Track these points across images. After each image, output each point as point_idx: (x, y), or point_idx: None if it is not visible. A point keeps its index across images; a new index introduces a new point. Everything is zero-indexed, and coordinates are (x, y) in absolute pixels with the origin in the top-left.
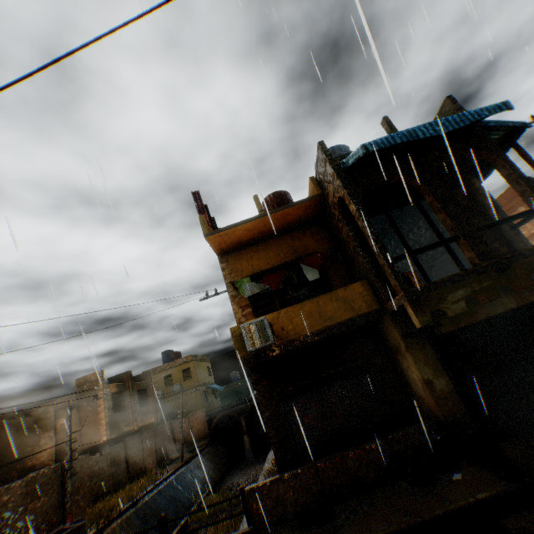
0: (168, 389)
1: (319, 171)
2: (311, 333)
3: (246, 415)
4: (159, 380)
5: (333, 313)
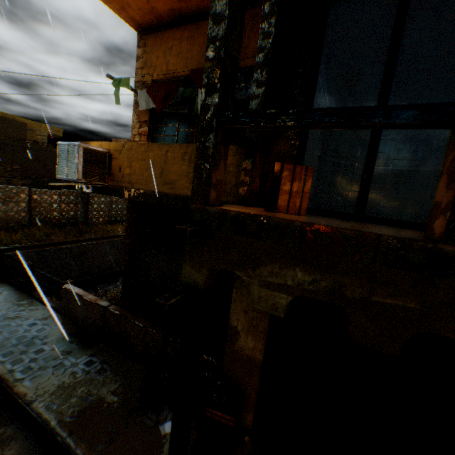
0: None
1: None
2: (143, 191)
3: None
4: None
5: (176, 178)
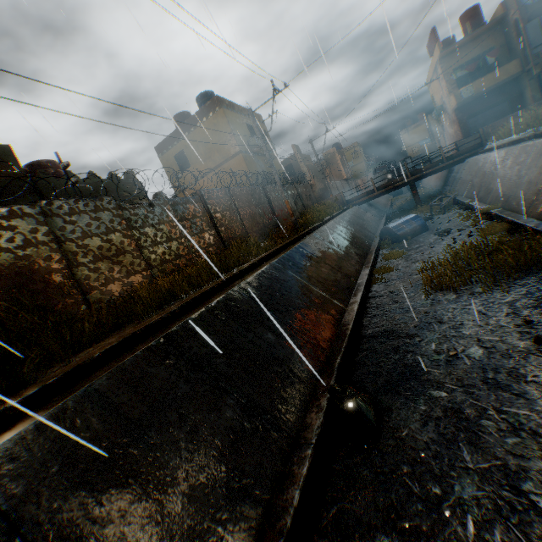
0: None
1: (506, 2)
2: (487, 88)
3: None
4: None
5: (498, 78)
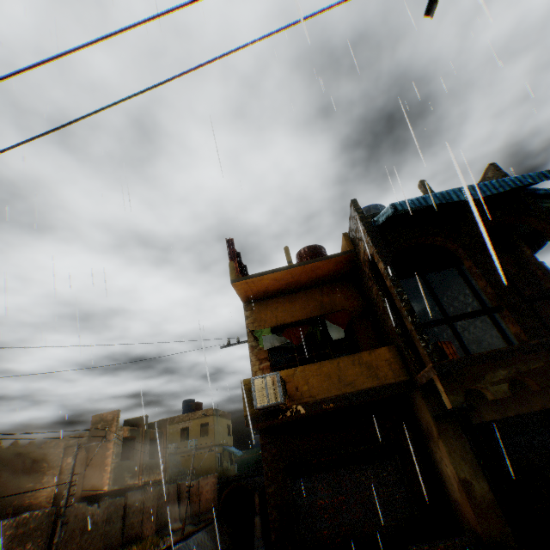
0: (182, 443)
1: (351, 228)
2: (327, 398)
3: (261, 490)
4: (175, 432)
5: (354, 378)
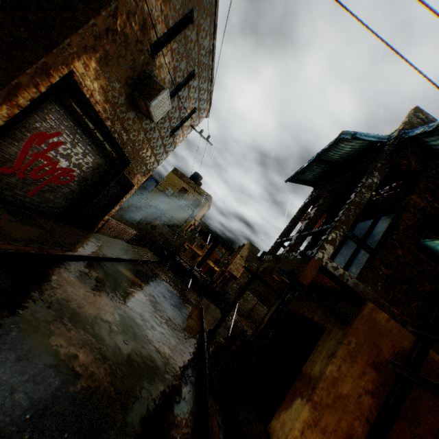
0: None
1: None
2: None
3: None
4: None
5: None
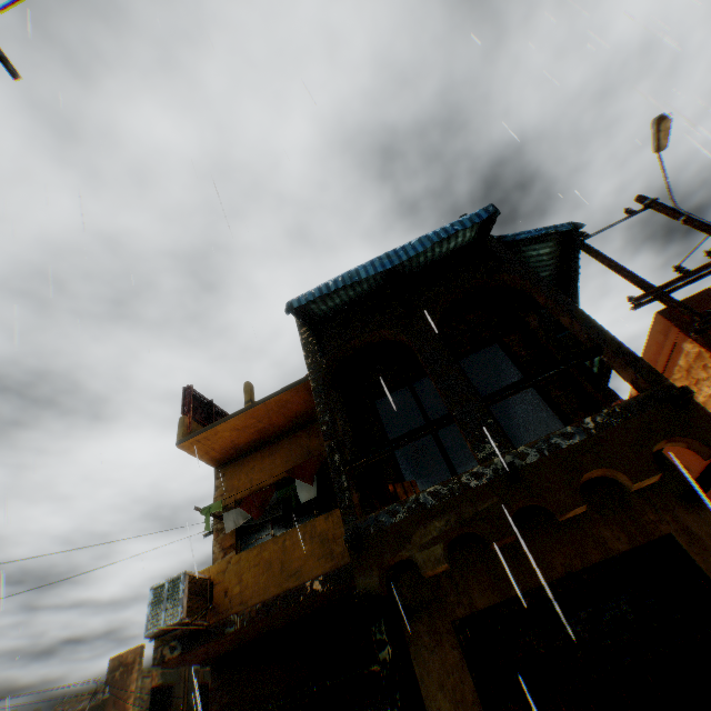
0: None
1: None
2: (262, 601)
3: None
4: None
5: (301, 562)
